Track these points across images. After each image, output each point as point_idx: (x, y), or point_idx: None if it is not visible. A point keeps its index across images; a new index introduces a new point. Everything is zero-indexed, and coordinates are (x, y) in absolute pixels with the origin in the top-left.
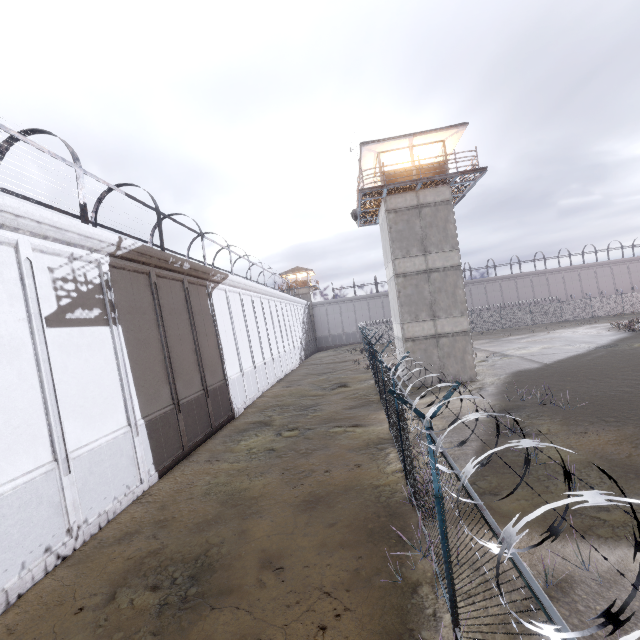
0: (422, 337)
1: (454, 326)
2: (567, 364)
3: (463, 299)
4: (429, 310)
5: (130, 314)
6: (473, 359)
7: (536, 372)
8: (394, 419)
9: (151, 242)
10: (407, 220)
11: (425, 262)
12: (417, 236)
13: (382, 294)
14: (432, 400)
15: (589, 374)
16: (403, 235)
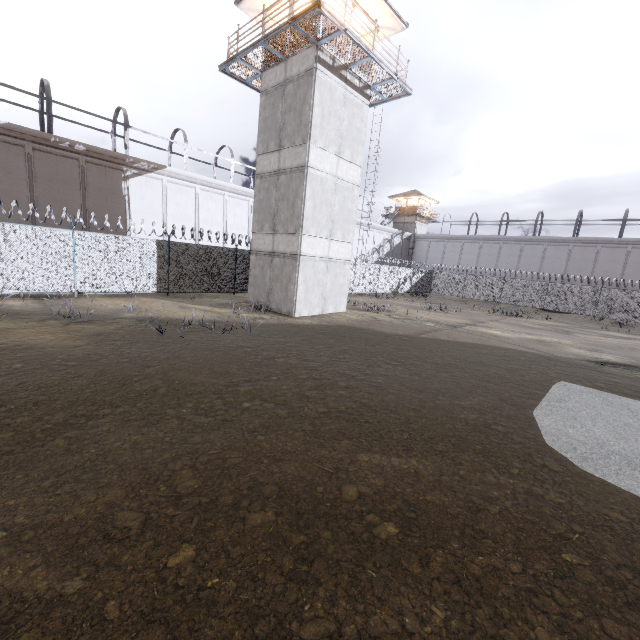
0: (262, 252)
1: (287, 245)
2: (423, 342)
3: (300, 213)
4: (271, 221)
5: None
6: (295, 290)
7: (356, 332)
8: None
9: (114, 133)
10: (273, 104)
11: (278, 160)
12: (277, 125)
13: (502, 238)
14: (198, 307)
15: (365, 348)
16: (267, 124)
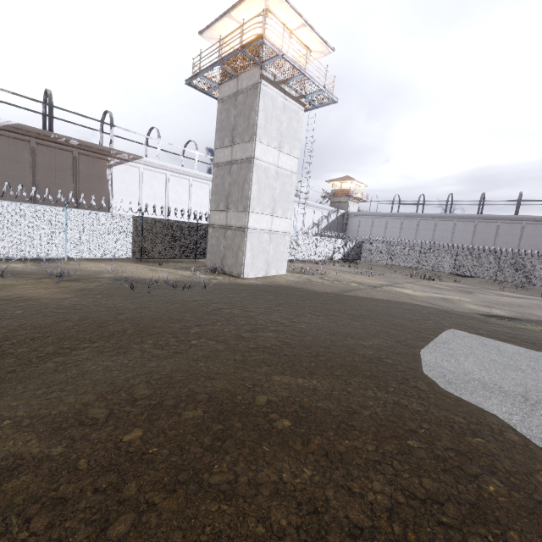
0: (218, 226)
1: (237, 220)
2: (345, 299)
3: (247, 194)
4: (225, 201)
5: (3, 160)
6: (243, 257)
7: (292, 290)
8: (3, 235)
9: (101, 130)
10: (227, 109)
11: (231, 153)
12: (230, 126)
13: (420, 215)
14: (165, 270)
15: (297, 302)
16: (223, 125)
